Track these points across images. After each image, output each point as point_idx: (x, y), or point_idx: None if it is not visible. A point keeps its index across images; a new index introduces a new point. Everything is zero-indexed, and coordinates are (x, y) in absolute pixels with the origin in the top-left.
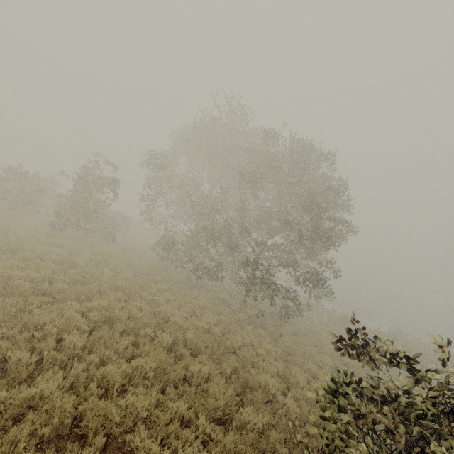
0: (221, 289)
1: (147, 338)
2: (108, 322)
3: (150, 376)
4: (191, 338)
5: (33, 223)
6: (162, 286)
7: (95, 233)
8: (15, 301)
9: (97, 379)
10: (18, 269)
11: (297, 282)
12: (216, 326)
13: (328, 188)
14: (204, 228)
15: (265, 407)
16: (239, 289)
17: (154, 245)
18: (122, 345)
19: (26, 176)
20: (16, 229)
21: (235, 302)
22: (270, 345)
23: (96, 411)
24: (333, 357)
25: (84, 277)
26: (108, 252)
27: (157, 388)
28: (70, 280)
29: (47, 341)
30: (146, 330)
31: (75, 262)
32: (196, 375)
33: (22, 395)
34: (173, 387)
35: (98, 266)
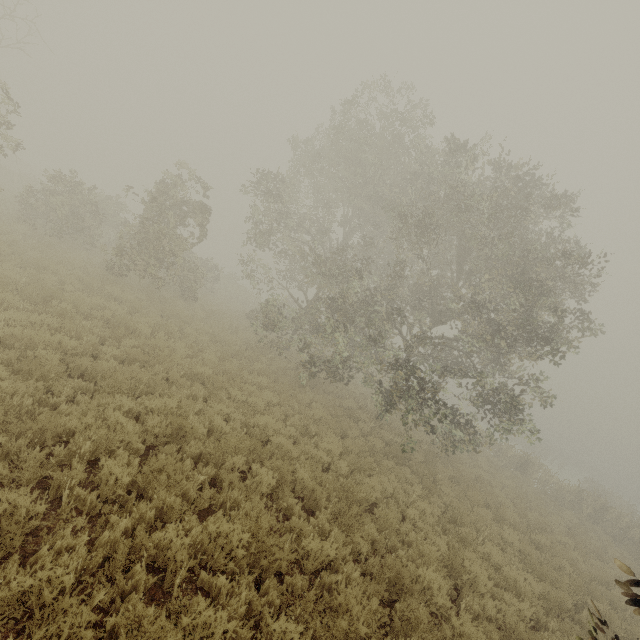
0: (345, 393)
1: (236, 472)
2: (176, 434)
3: (238, 555)
4: (305, 480)
5: (85, 260)
6: (261, 379)
7: (170, 285)
8: (30, 386)
9: (148, 553)
10: (50, 330)
11: (474, 404)
12: (342, 460)
13: (556, 255)
14: (331, 298)
15: (433, 639)
16: (377, 401)
17: (251, 312)
18: (195, 485)
19: (80, 191)
20: (58, 267)
21: (367, 417)
22: (425, 502)
23: (138, 636)
24: (517, 531)
25: (147, 352)
26: (186, 316)
27: (249, 578)
28: (126, 356)
29: (71, 468)
30: (235, 458)
31: (136, 327)
32: (313, 556)
33: (2, 594)
34: (276, 580)
35: (169, 336)
